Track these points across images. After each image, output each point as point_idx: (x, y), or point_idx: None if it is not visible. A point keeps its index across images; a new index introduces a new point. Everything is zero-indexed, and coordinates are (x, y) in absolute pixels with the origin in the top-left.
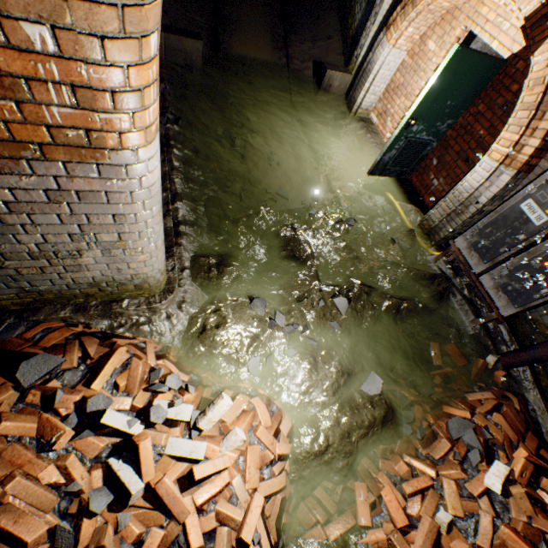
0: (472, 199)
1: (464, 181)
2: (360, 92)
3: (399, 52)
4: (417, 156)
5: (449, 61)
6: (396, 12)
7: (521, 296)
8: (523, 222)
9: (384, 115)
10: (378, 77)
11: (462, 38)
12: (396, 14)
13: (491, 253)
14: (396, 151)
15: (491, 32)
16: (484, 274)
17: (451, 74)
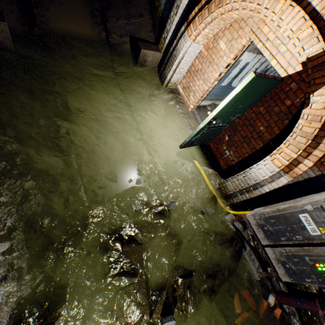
0: (257, 185)
1: (252, 172)
2: (169, 71)
3: (198, 45)
4: (215, 133)
5: (246, 84)
6: (195, 11)
7: (296, 275)
8: (301, 227)
9: (187, 89)
10: (182, 62)
11: (246, 46)
12: (194, 13)
13: (274, 237)
14: (200, 134)
15: (270, 50)
16: (268, 247)
17: (245, 91)
